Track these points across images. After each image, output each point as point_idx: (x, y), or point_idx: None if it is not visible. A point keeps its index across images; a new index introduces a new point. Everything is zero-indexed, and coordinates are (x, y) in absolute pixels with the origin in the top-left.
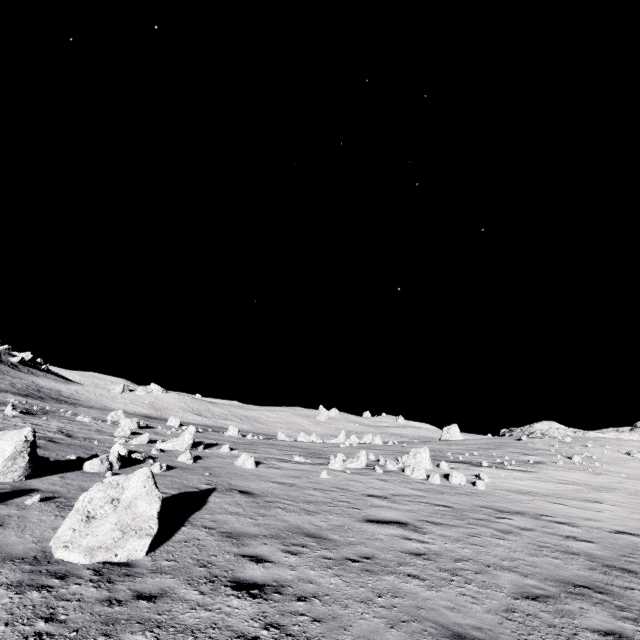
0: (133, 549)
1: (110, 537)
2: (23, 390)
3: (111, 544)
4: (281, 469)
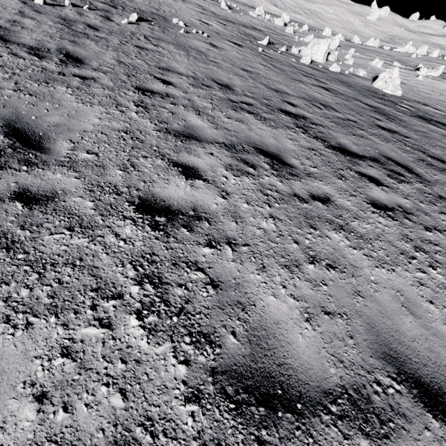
0: (399, 93)
1: (392, 89)
2: None
3: (393, 91)
4: None
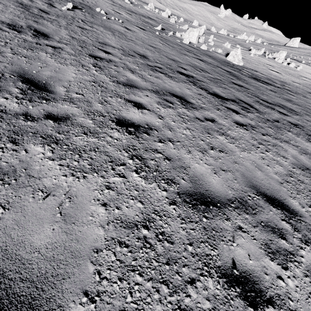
0: (241, 64)
1: (237, 61)
2: None
3: (238, 62)
4: None
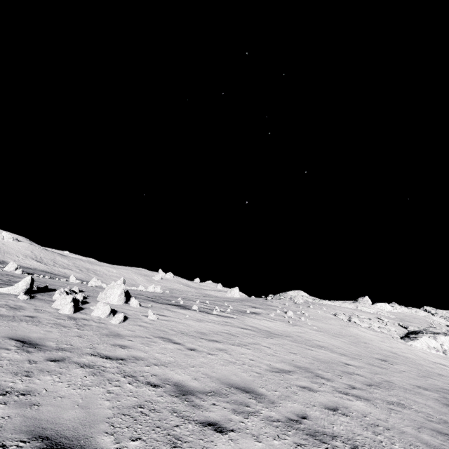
0: None
1: None
2: None
3: None
4: None
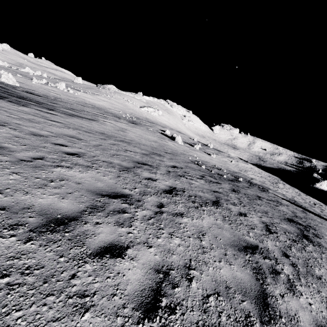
0: (18, 85)
1: (13, 83)
2: None
3: (14, 84)
4: (18, 78)
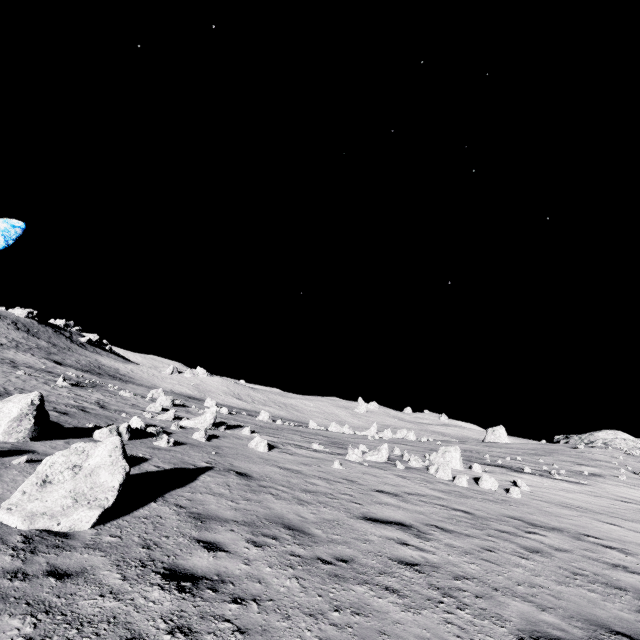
0: (78, 519)
1: (59, 504)
2: (86, 366)
3: (58, 512)
4: (294, 455)
